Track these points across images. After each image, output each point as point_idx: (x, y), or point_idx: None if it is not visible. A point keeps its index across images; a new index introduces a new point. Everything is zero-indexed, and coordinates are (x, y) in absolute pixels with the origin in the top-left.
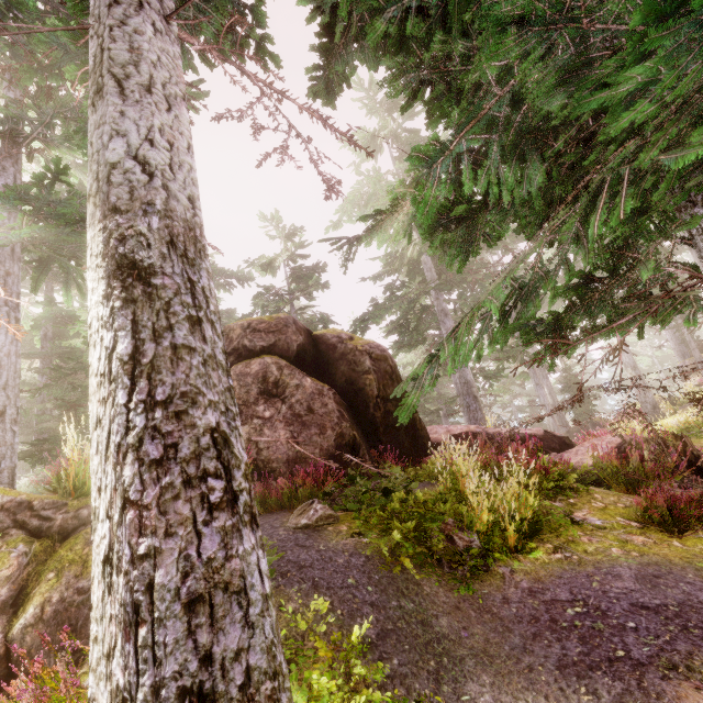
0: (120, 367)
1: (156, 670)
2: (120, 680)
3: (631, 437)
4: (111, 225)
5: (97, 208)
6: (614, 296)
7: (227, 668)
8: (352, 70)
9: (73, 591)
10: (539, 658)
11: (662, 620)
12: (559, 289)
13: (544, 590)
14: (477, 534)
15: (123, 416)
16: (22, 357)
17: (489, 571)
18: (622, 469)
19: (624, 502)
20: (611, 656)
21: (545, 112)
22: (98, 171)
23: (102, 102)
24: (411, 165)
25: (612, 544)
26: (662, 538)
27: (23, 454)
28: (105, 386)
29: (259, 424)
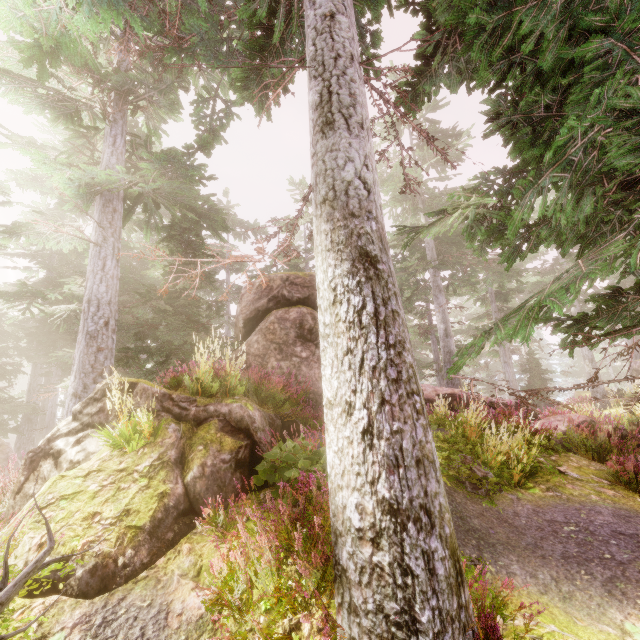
0: (370, 320)
1: (409, 491)
2: (385, 494)
3: (591, 418)
4: (352, 225)
5: (335, 210)
6: (632, 308)
7: (433, 500)
8: (436, 90)
9: (219, 460)
10: (548, 552)
11: (635, 542)
12: (591, 296)
13: (544, 513)
14: (489, 469)
15: (376, 350)
16: (80, 275)
17: (500, 496)
18: (591, 441)
19: (594, 465)
20: (600, 557)
21: (614, 166)
22: (333, 184)
23: (334, 133)
24: (475, 176)
25: (590, 492)
26: (628, 494)
27: (114, 357)
28: (356, 330)
29: (298, 362)
